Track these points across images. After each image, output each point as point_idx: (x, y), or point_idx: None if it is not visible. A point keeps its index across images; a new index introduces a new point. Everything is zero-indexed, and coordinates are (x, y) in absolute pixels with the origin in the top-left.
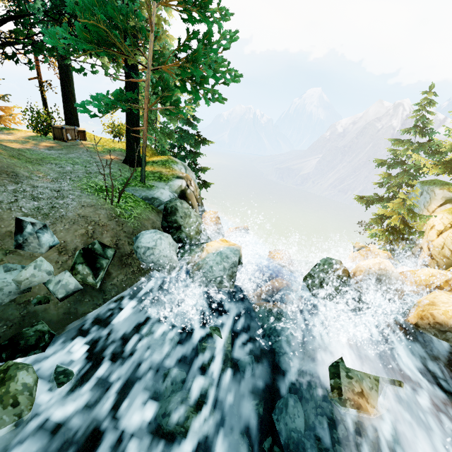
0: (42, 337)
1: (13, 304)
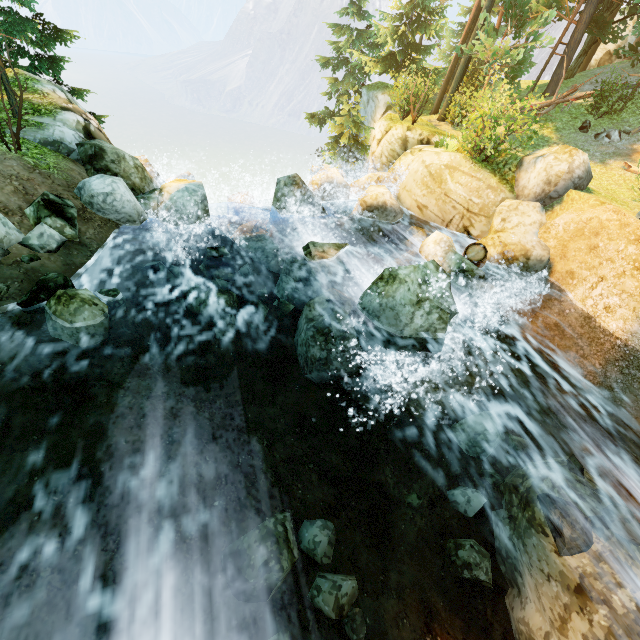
0: (67, 278)
1: (3, 266)
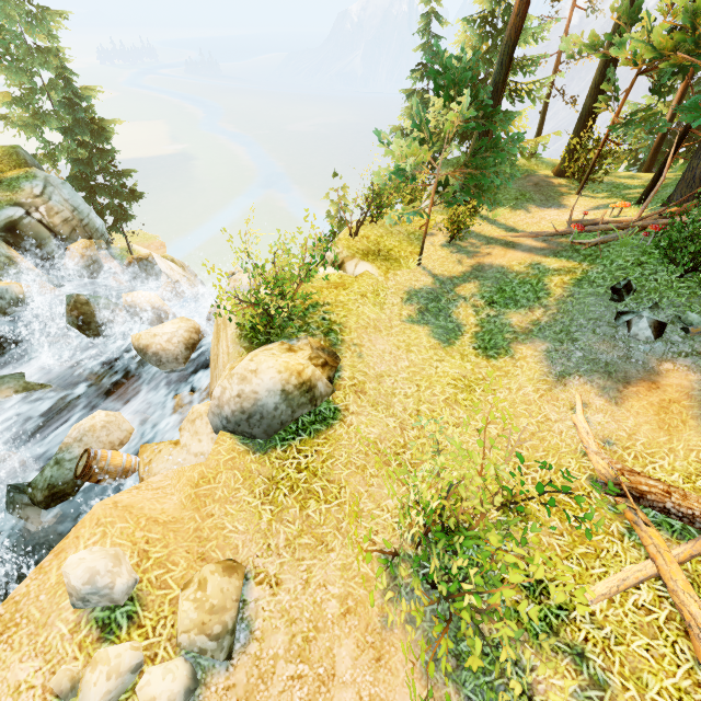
0: None
1: None
